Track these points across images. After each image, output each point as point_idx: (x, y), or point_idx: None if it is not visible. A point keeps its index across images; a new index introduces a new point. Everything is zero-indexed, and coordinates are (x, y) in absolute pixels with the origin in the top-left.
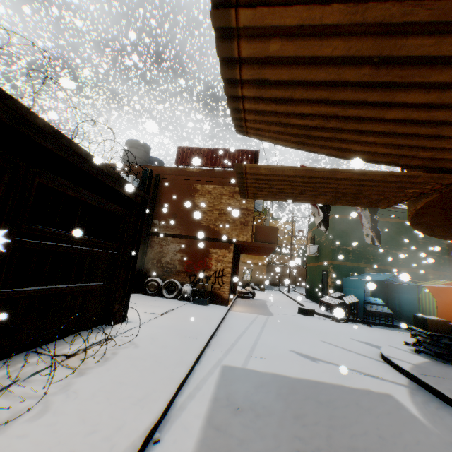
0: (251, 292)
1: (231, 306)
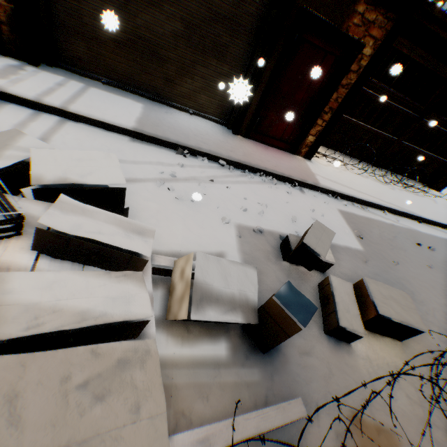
0: None
1: None
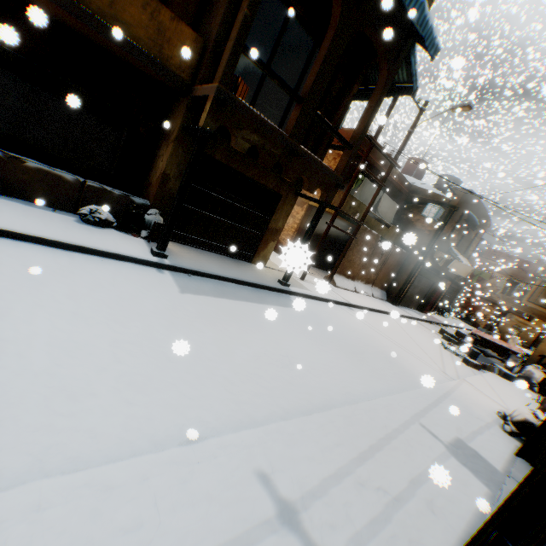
0: None
1: None
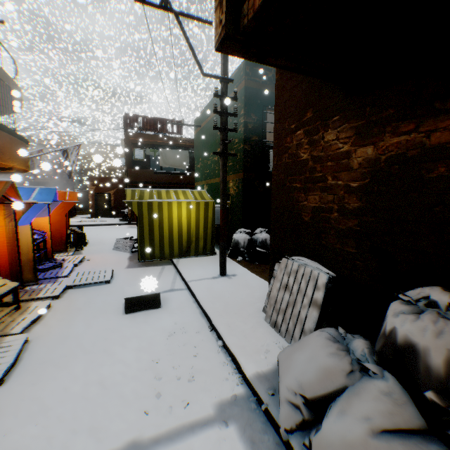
0: None
1: None
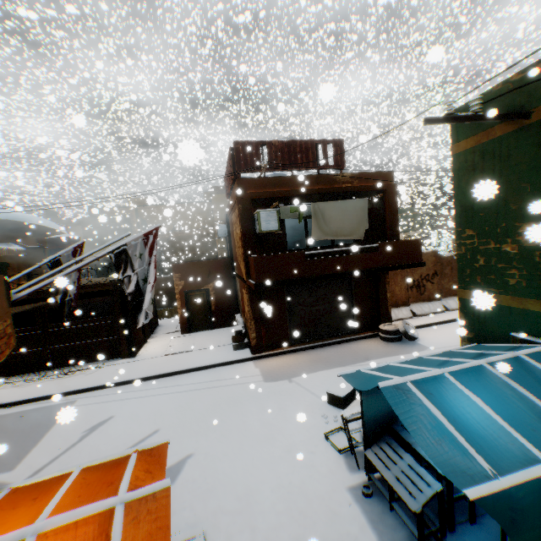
0: (400, 332)
1: (281, 353)
